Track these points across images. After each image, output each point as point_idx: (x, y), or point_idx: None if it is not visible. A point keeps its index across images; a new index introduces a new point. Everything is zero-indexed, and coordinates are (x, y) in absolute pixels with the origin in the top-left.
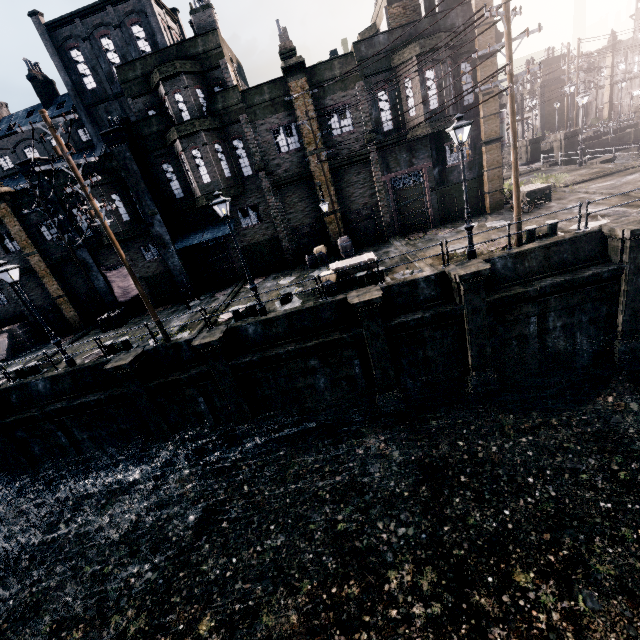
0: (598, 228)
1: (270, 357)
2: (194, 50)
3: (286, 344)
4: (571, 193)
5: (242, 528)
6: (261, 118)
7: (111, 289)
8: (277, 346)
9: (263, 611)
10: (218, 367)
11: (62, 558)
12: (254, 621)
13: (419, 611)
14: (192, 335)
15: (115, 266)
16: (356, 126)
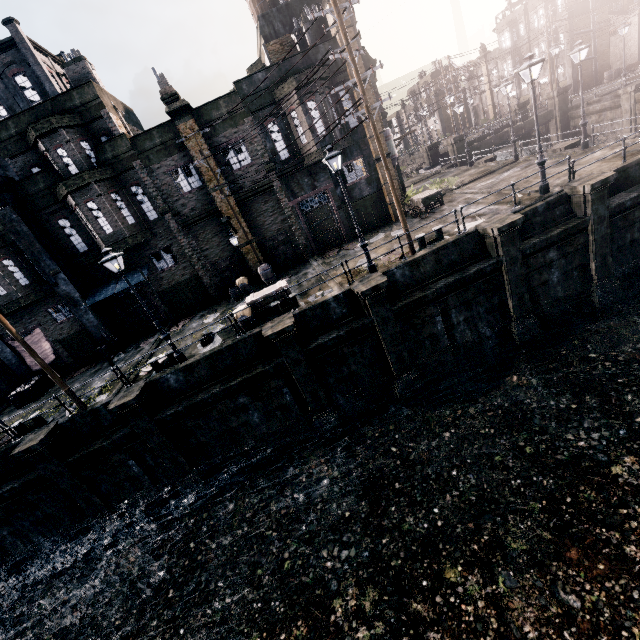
0: (474, 228)
1: (196, 404)
2: (71, 103)
3: (211, 387)
4: (460, 194)
5: (189, 593)
6: (156, 162)
7: (22, 359)
8: (202, 391)
9: None
10: (142, 426)
11: None
12: None
13: (363, 635)
14: (110, 397)
15: (22, 334)
16: (254, 159)
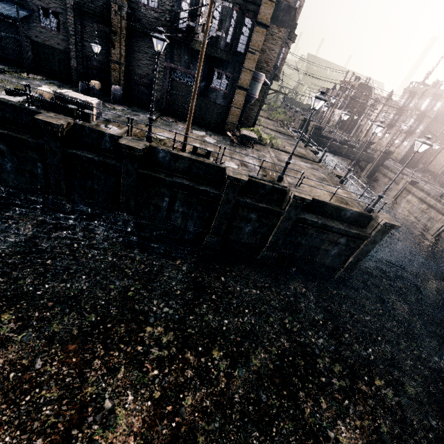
0: (225, 167)
1: None
2: None
3: None
4: (268, 152)
5: None
6: None
7: None
8: None
9: None
10: None
11: None
12: None
13: None
14: None
15: None
16: (159, 7)
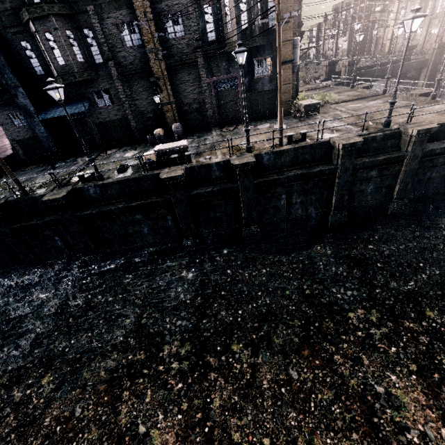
0: (328, 139)
1: (105, 211)
2: None
3: (118, 203)
4: (333, 109)
5: (81, 322)
6: (107, 12)
7: None
8: (112, 204)
9: (84, 370)
10: (66, 217)
11: None
12: (78, 376)
13: (175, 366)
14: (46, 192)
15: None
16: (187, 33)
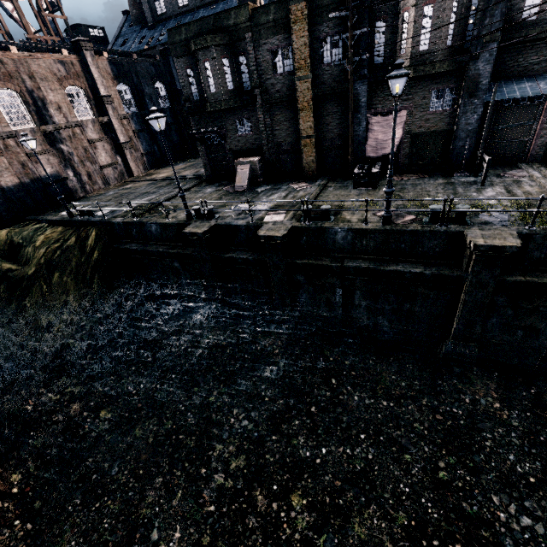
0: None
1: None
2: None
3: None
4: None
5: None
6: None
7: (365, 139)
8: None
9: None
10: None
11: (363, 428)
12: None
13: None
14: None
15: (387, 111)
16: None
